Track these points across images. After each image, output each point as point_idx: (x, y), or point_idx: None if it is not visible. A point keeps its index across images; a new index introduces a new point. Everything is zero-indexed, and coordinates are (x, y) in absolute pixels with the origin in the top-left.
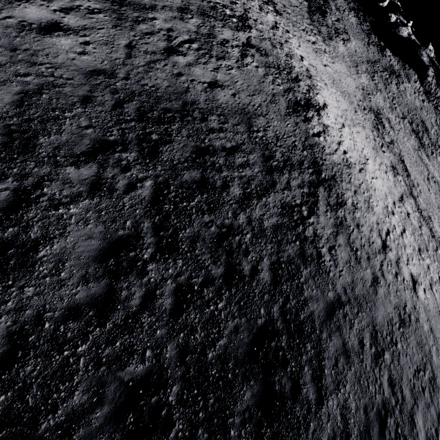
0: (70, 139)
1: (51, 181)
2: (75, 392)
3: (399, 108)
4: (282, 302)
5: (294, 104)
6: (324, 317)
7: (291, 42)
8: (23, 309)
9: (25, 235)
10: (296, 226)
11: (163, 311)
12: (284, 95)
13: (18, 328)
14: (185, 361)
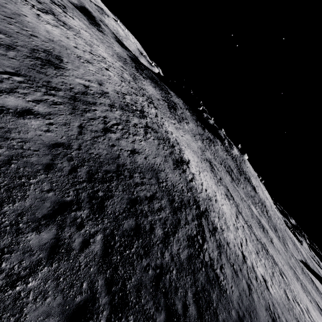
0: (33, 204)
1: (10, 253)
2: None
3: (218, 158)
4: None
5: (176, 161)
6: None
7: (165, 124)
8: None
9: None
10: (199, 254)
11: None
12: (170, 156)
13: None
14: None
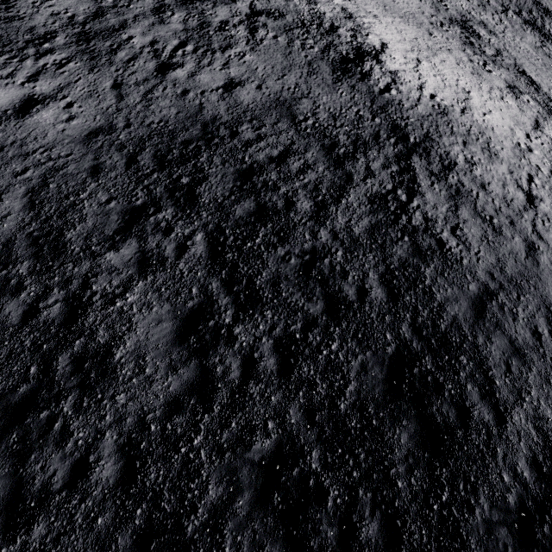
0: (97, 223)
1: (96, 276)
2: (208, 486)
3: None
4: (411, 317)
5: (341, 63)
6: (473, 317)
7: None
8: (122, 418)
9: (94, 343)
10: (397, 218)
11: (270, 374)
12: (324, 57)
13: (126, 440)
14: (316, 421)
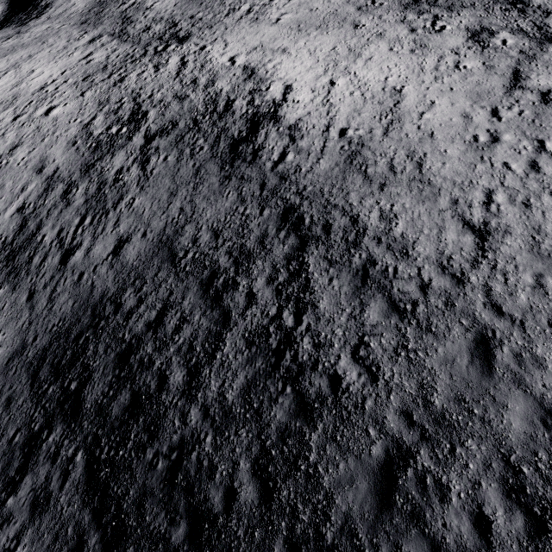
0: (5, 464)
1: None
2: None
3: None
4: (287, 526)
5: (230, 151)
6: (375, 509)
7: (211, 57)
8: None
9: None
10: (279, 359)
11: None
12: (213, 154)
13: None
14: None
